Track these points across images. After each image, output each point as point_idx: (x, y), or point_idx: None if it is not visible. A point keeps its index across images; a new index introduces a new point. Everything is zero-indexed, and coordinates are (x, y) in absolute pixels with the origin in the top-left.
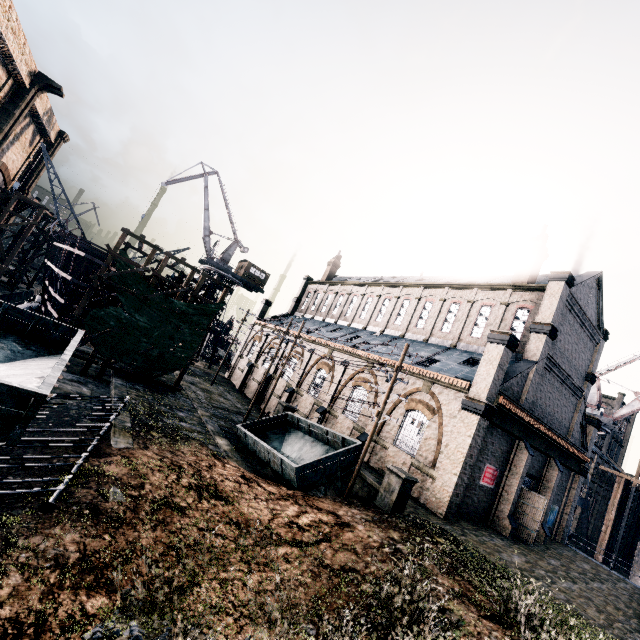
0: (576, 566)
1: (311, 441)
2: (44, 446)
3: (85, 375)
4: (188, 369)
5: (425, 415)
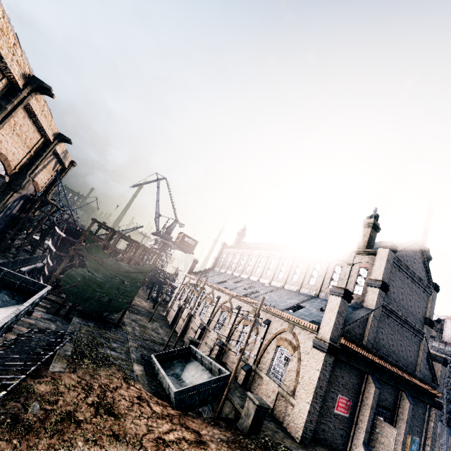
0: None
1: (201, 369)
2: (1, 368)
3: (57, 315)
4: (136, 309)
5: (289, 351)
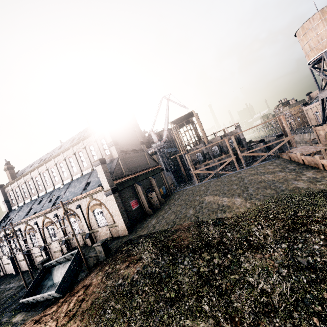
0: (173, 200)
1: (63, 265)
2: None
3: None
4: None
5: (99, 208)
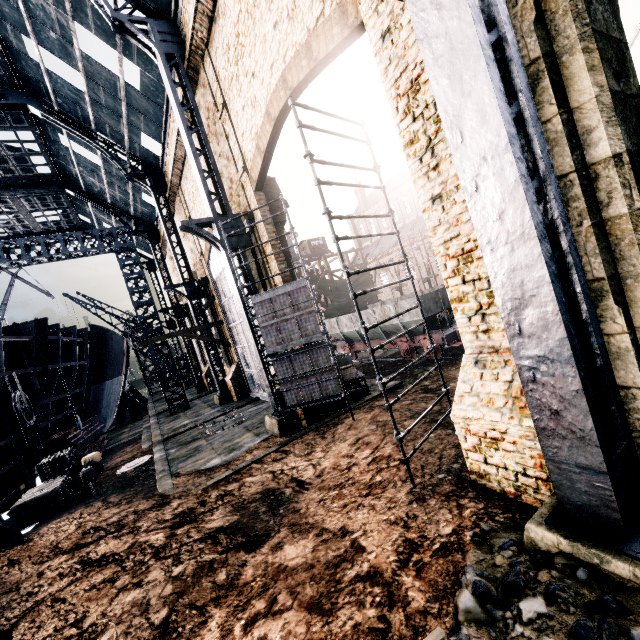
0: None
1: None
2: None
3: None
4: None
5: None
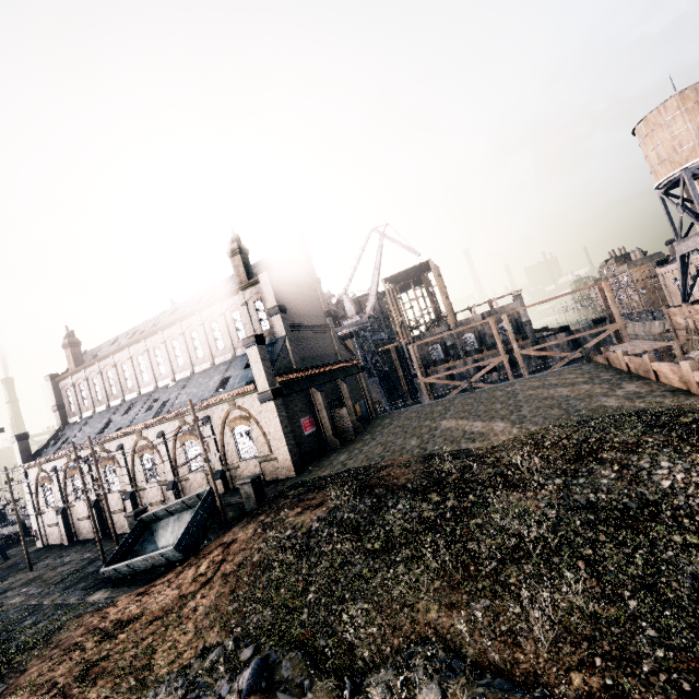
0: (380, 427)
1: (177, 518)
2: None
3: None
4: None
5: (245, 425)
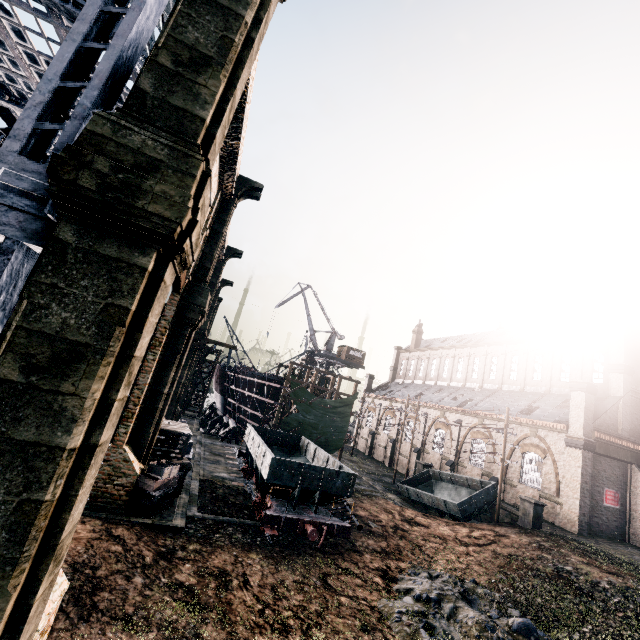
0: None
1: (455, 488)
2: None
3: None
4: None
5: (539, 455)
